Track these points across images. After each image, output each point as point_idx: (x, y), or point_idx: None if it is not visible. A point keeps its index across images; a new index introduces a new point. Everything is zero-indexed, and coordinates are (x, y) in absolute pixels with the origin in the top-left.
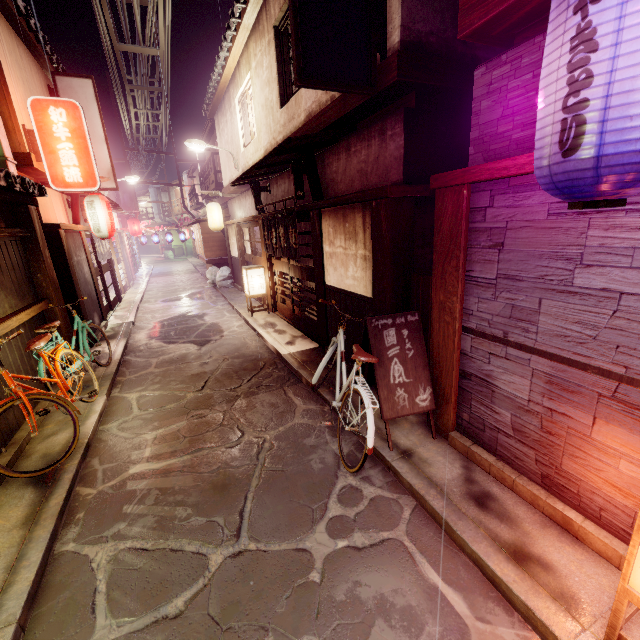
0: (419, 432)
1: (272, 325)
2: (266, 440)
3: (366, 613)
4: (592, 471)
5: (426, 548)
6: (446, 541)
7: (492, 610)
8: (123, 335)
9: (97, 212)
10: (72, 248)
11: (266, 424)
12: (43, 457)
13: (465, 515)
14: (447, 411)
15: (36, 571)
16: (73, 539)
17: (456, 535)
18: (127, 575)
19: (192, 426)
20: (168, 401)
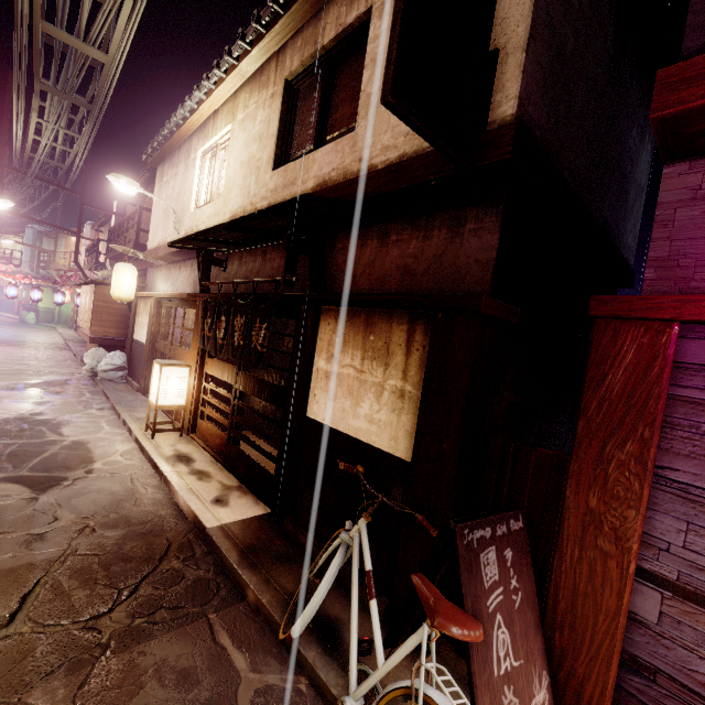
0: None
1: (187, 459)
2: None
3: None
4: None
5: None
6: None
7: None
8: None
9: None
10: None
11: None
12: None
13: None
14: None
15: None
16: None
17: None
18: None
19: None
20: None
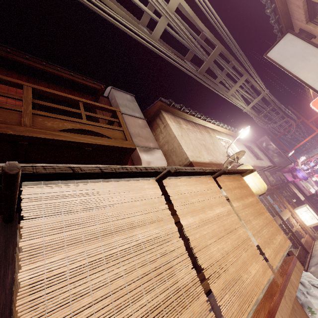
0: None
1: None
2: None
3: None
4: None
5: None
6: None
7: None
8: None
9: None
10: None
11: None
12: None
13: None
14: None
15: None
16: None
17: None
18: None
19: None
20: None
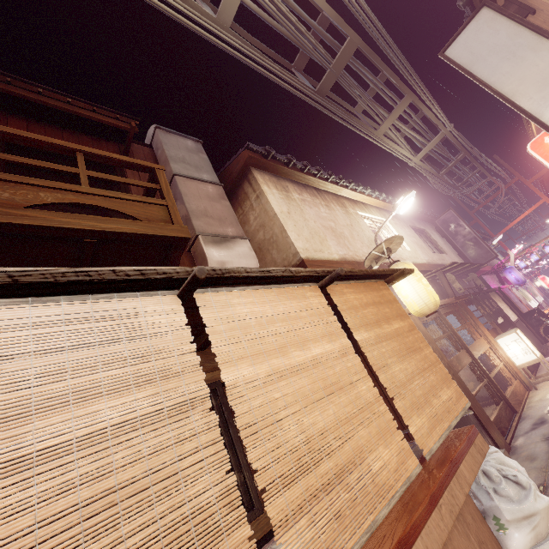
0: None
1: None
2: None
3: None
4: None
5: None
6: None
7: None
8: None
9: None
10: None
11: None
12: None
13: None
14: None
15: None
16: None
17: None
18: None
19: None
20: None
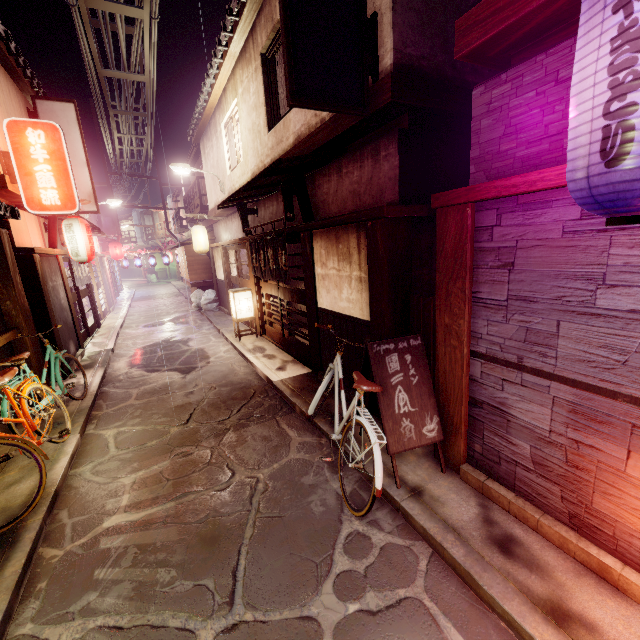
0: (427, 465)
1: (261, 350)
2: (260, 480)
3: None
4: (629, 511)
5: (450, 608)
6: (471, 597)
7: None
8: (101, 364)
9: (76, 235)
10: (47, 273)
11: (259, 461)
12: (1, 512)
13: (490, 565)
14: (457, 442)
15: None
16: (31, 618)
17: (483, 591)
18: None
19: (176, 466)
20: (149, 437)
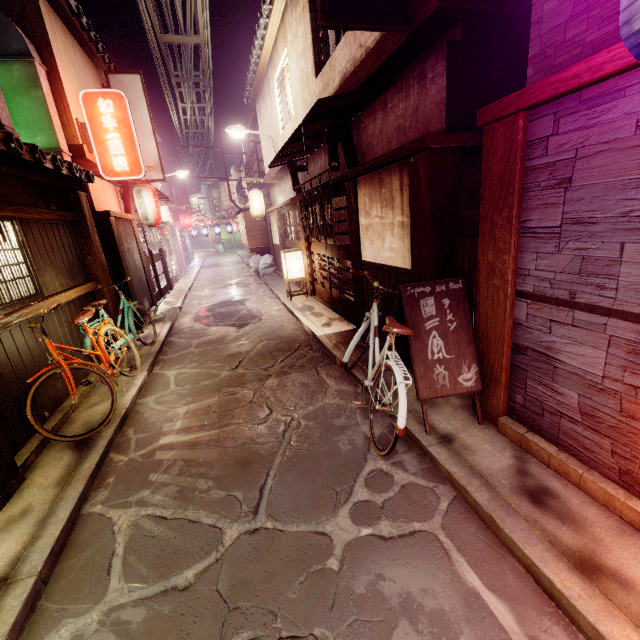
0: (462, 416)
1: (310, 308)
2: (294, 419)
3: (388, 612)
4: None
5: (465, 546)
6: (491, 540)
7: (548, 629)
8: (169, 318)
9: (145, 201)
10: (123, 236)
11: (295, 403)
12: (85, 424)
13: (515, 512)
14: (496, 393)
15: (62, 528)
16: (101, 502)
17: (503, 534)
18: (144, 541)
19: (222, 402)
20: (203, 378)
